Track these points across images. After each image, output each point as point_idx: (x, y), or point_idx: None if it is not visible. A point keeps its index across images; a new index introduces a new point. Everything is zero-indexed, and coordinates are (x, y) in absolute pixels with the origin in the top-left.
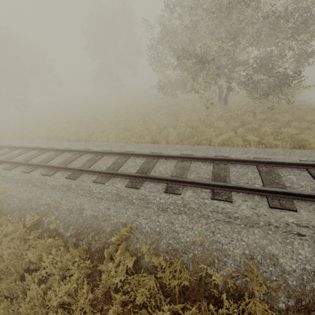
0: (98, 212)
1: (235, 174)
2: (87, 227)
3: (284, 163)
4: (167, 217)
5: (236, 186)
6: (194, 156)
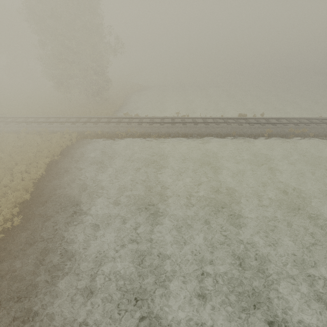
0: (17, 129)
1: (59, 120)
2: (15, 131)
3: (73, 118)
4: (36, 128)
5: (55, 121)
6: (50, 117)
